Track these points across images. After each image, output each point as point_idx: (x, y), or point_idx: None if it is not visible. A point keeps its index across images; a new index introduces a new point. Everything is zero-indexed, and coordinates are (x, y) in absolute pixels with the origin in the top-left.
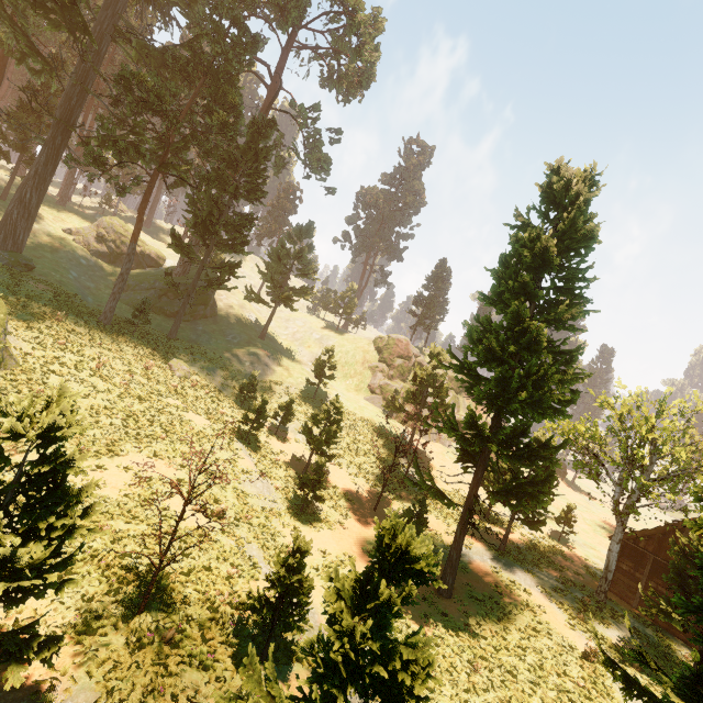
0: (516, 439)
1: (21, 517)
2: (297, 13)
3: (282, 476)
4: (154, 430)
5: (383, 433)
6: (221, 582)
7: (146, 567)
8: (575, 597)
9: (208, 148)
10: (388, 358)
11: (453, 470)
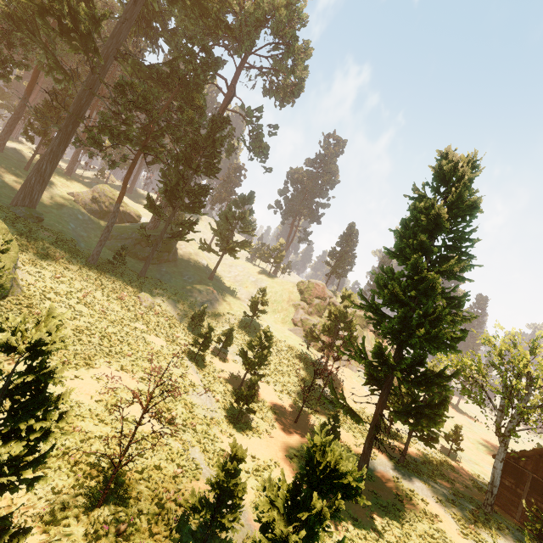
0: (414, 368)
1: (5, 420)
2: (248, 43)
3: (222, 390)
4: (123, 348)
5: (303, 358)
6: (168, 481)
7: (107, 464)
8: (465, 508)
9: (178, 136)
10: (308, 298)
11: (359, 391)
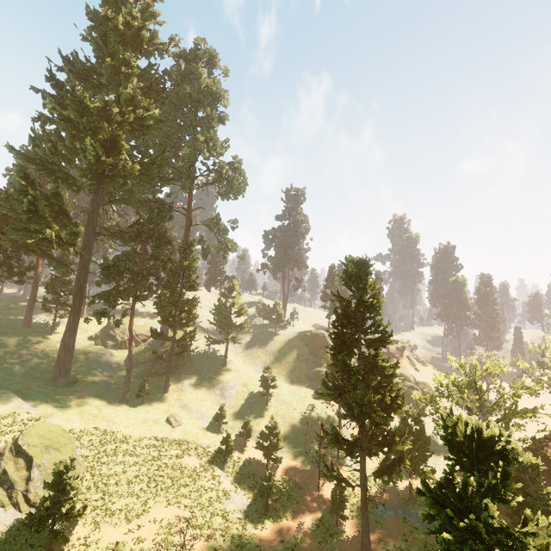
0: (382, 429)
1: None
2: (189, 182)
3: (251, 484)
4: (166, 482)
5: (321, 416)
6: None
7: None
8: None
9: (159, 276)
10: (314, 350)
11: None
